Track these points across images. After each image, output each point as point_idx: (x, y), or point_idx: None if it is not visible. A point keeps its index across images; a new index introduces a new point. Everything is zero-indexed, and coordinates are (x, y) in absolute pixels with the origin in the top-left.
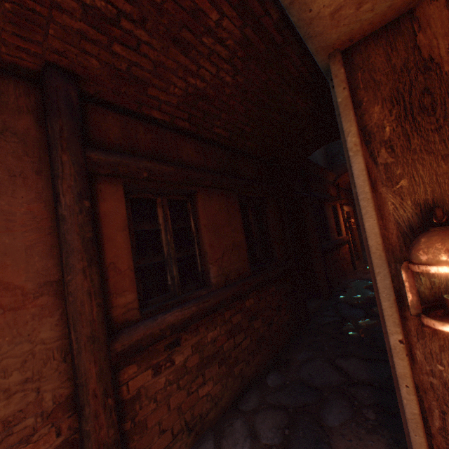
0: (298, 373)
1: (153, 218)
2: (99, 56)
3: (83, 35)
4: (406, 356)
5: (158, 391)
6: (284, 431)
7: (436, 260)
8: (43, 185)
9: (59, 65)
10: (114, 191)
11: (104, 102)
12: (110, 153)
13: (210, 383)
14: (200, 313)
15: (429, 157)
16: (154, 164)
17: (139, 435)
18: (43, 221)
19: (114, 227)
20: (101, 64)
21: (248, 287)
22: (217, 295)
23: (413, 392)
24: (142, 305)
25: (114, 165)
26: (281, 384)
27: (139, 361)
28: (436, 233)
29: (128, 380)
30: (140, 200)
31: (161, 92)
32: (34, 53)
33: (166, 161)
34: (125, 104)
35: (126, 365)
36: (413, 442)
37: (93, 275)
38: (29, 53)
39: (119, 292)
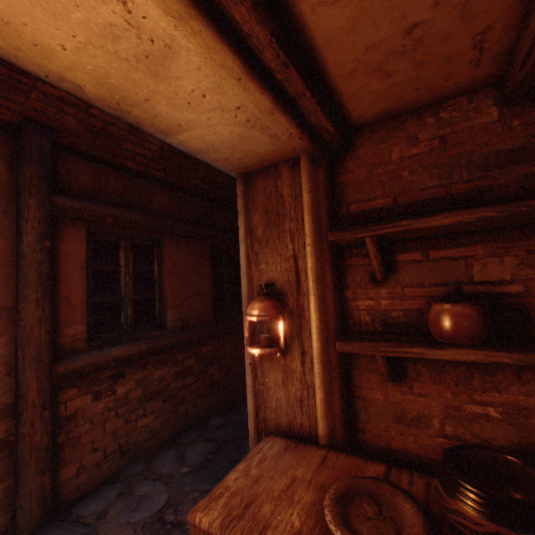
0: (241, 416)
1: (114, 260)
2: (77, 116)
3: (63, 100)
4: (252, 373)
5: (96, 415)
6: (208, 456)
7: (250, 313)
8: (8, 224)
9: (37, 120)
10: (76, 233)
11: (78, 151)
12: (77, 199)
13: (151, 416)
14: (149, 351)
15: (275, 253)
16: (121, 211)
17: (72, 448)
18: (4, 255)
19: (72, 266)
20: (78, 121)
21: (207, 334)
22: (171, 337)
23: (252, 395)
24: (91, 338)
25: (80, 210)
26: (222, 424)
27: (80, 386)
28: (257, 298)
29: (67, 400)
30: (104, 242)
31: (136, 146)
32: (14, 110)
33: (135, 207)
34: (98, 153)
35: (67, 387)
36: (249, 426)
37: (46, 305)
38: (10, 110)
39: (69, 323)
